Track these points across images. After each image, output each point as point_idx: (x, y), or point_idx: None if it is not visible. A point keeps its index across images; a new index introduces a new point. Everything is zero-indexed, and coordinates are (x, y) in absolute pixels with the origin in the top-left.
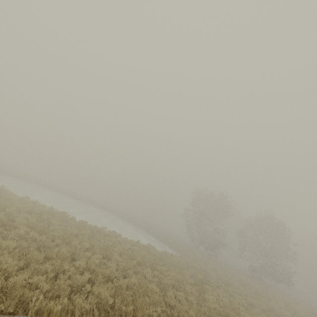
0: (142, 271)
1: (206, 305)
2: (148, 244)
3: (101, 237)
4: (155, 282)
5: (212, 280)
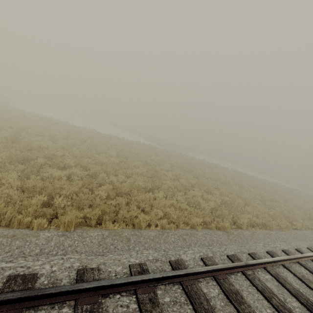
0: None
1: None
2: None
3: None
4: None
5: None
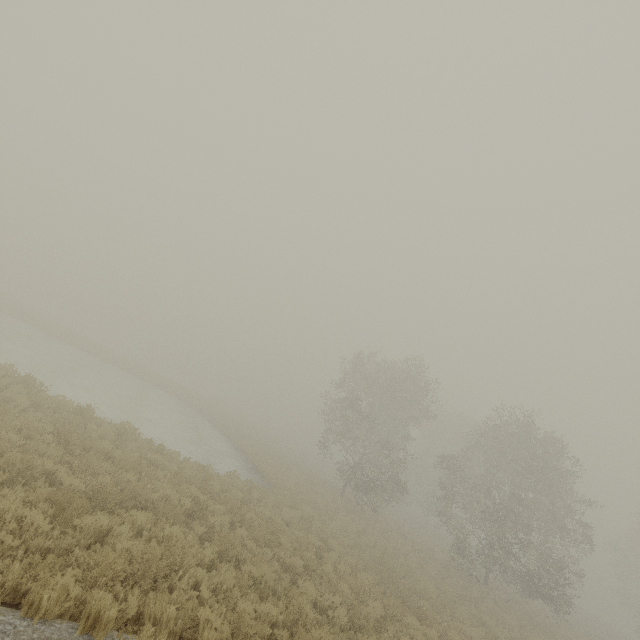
0: None
1: None
2: (125, 424)
3: None
4: None
5: (214, 517)
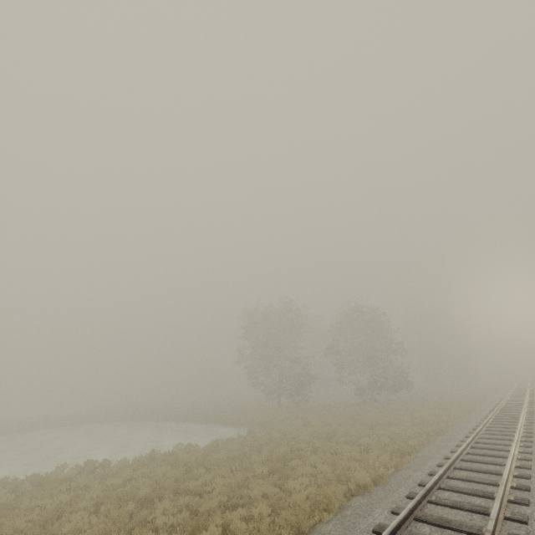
0: (150, 517)
1: (290, 504)
2: (178, 446)
3: (46, 496)
4: (181, 523)
5: (303, 445)
